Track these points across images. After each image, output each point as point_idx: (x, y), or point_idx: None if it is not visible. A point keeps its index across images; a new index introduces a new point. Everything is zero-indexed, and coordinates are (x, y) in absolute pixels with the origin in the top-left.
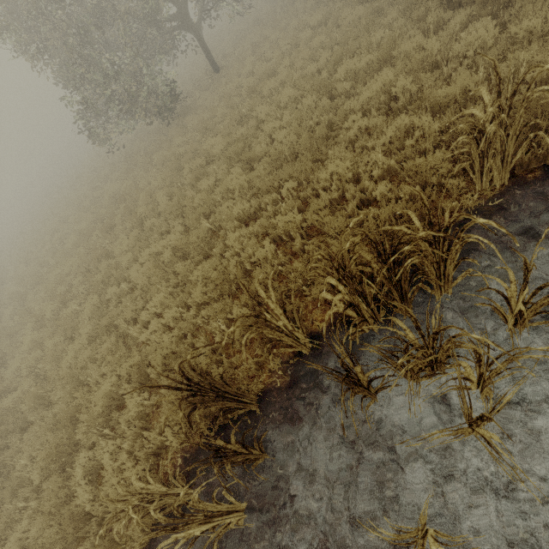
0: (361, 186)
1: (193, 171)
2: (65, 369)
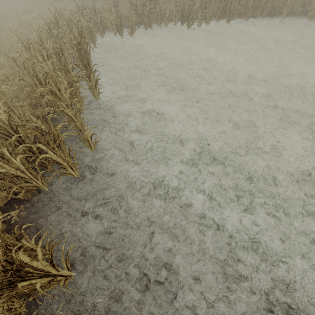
0: None
1: None
2: None
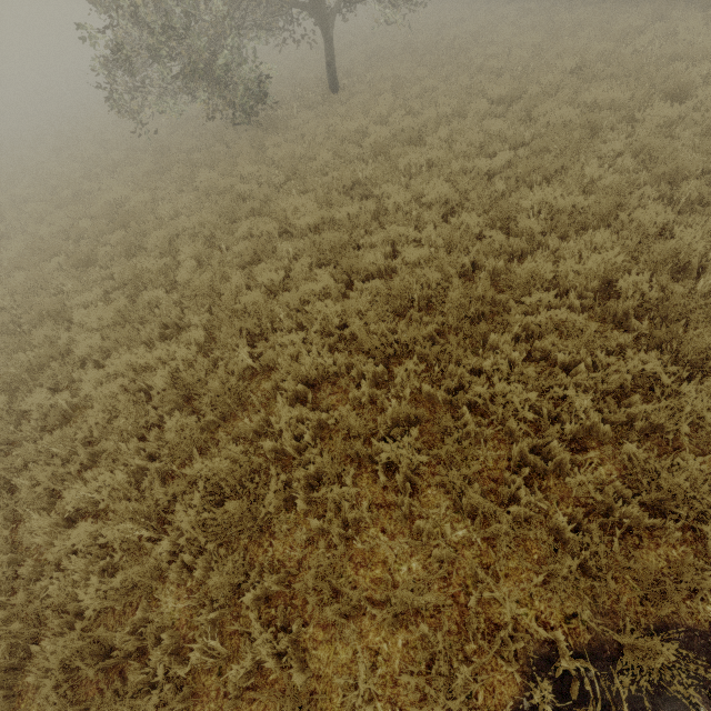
0: (541, 441)
1: (253, 242)
2: None
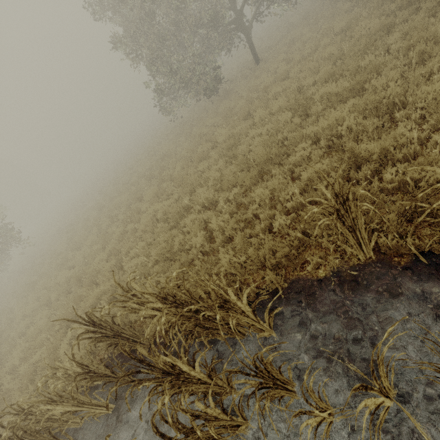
0: (274, 212)
1: (199, 154)
2: (90, 269)
